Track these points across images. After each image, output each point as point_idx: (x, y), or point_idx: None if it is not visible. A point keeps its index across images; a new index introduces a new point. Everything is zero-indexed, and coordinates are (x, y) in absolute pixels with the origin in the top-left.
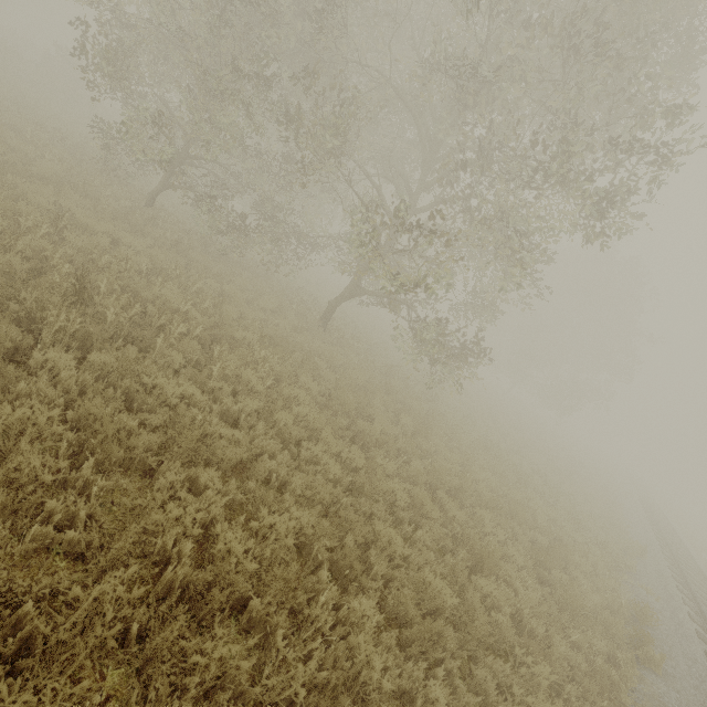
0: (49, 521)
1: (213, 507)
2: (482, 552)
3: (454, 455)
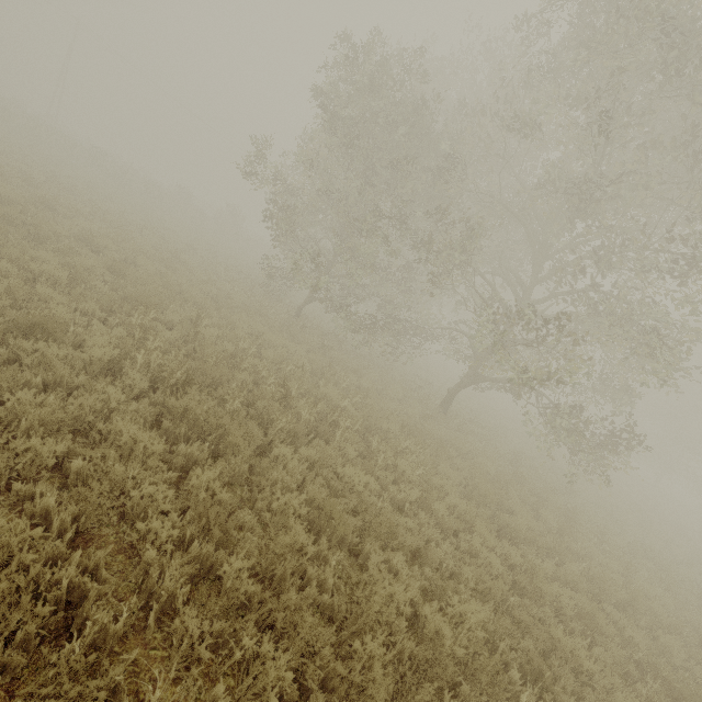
0: (308, 585)
1: (410, 589)
2: (680, 689)
3: (612, 561)
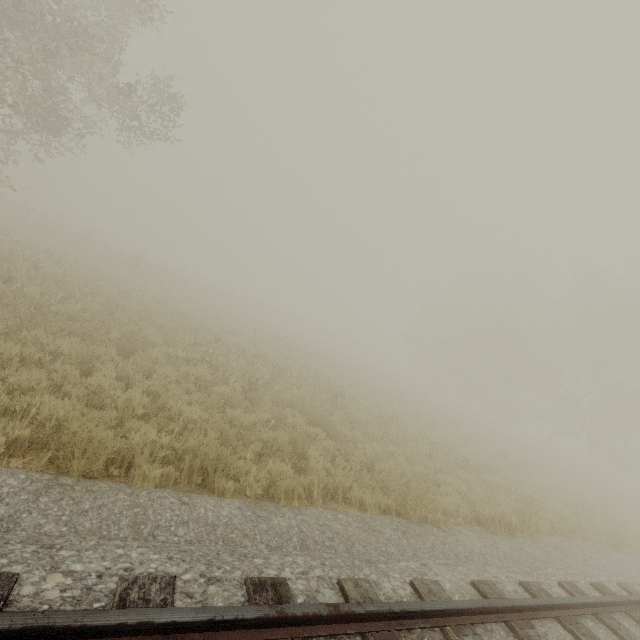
0: None
1: None
2: None
3: None
